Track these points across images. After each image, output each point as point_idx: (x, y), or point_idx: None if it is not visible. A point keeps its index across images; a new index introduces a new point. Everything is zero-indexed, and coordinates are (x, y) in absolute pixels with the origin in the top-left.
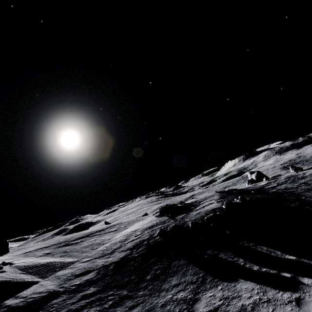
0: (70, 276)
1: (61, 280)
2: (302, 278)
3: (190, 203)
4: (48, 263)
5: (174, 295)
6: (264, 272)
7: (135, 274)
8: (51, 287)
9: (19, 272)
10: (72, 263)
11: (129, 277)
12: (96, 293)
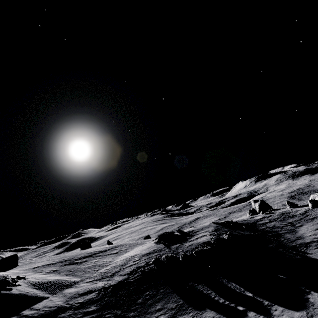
0: (75, 294)
1: (67, 297)
2: (249, 312)
3: (187, 231)
4: (56, 280)
5: (156, 317)
6: (226, 305)
7: (129, 298)
8: (59, 303)
9: (32, 287)
10: (77, 282)
11: (124, 299)
12: (96, 311)
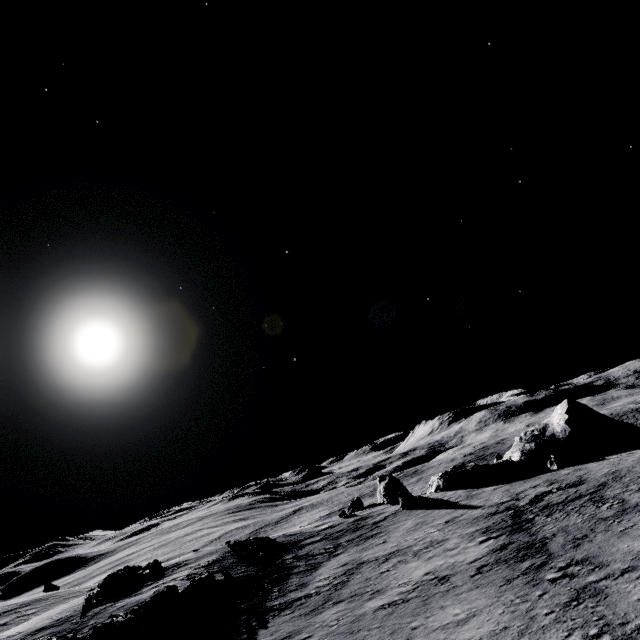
0: None
1: None
2: None
3: (172, 564)
4: None
5: None
6: None
7: None
8: None
9: None
10: None
11: None
12: None
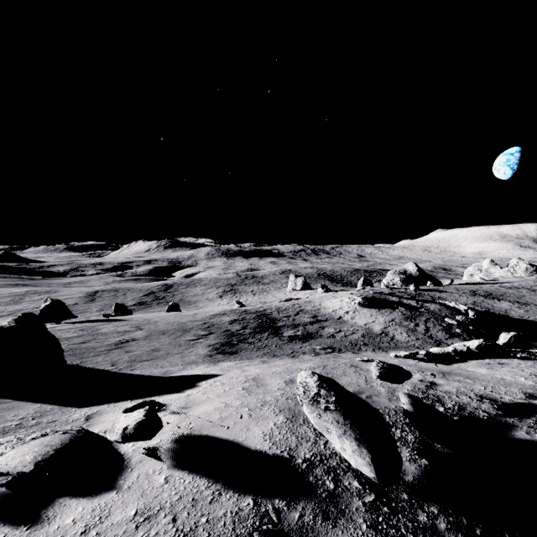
0: None
1: None
2: None
3: None
4: None
5: None
6: None
7: None
8: None
9: None
10: None
11: None
12: None
